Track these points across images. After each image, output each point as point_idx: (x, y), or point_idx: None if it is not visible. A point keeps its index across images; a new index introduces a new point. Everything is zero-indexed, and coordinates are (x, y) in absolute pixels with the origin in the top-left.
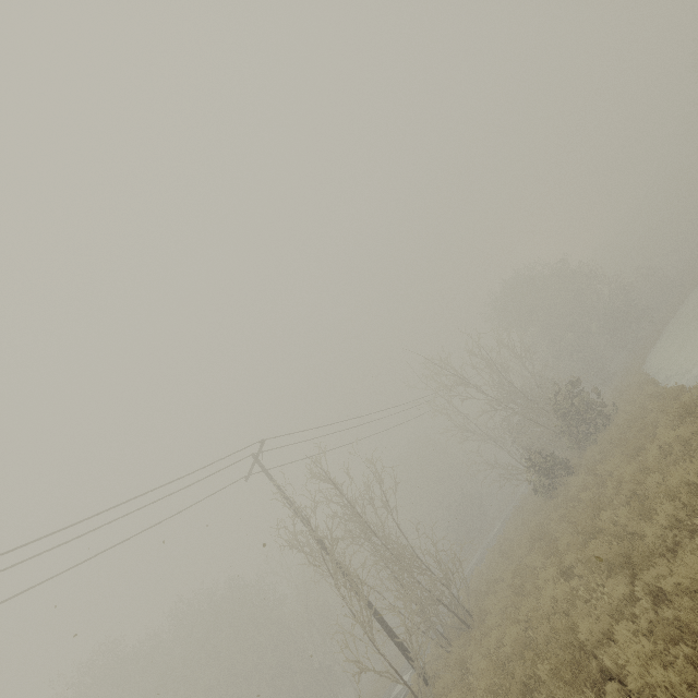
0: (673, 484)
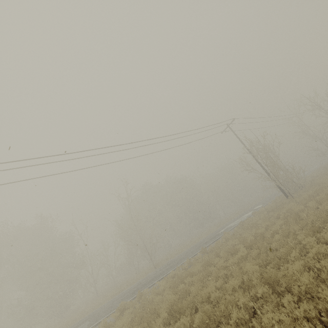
0: None
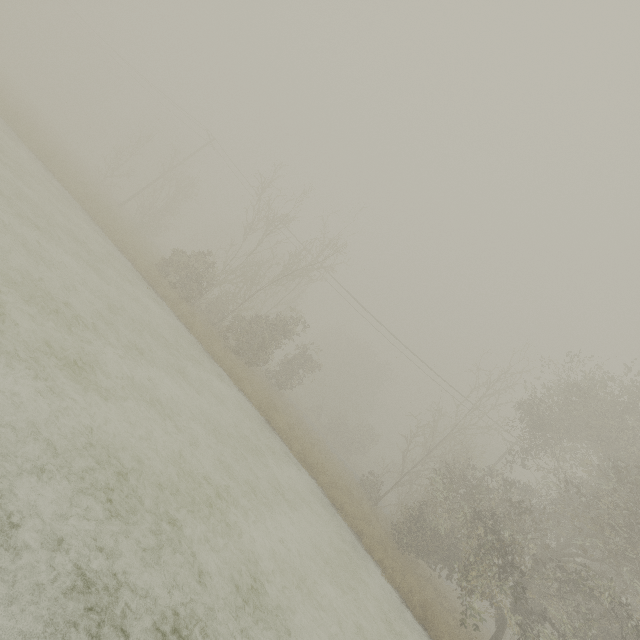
0: None
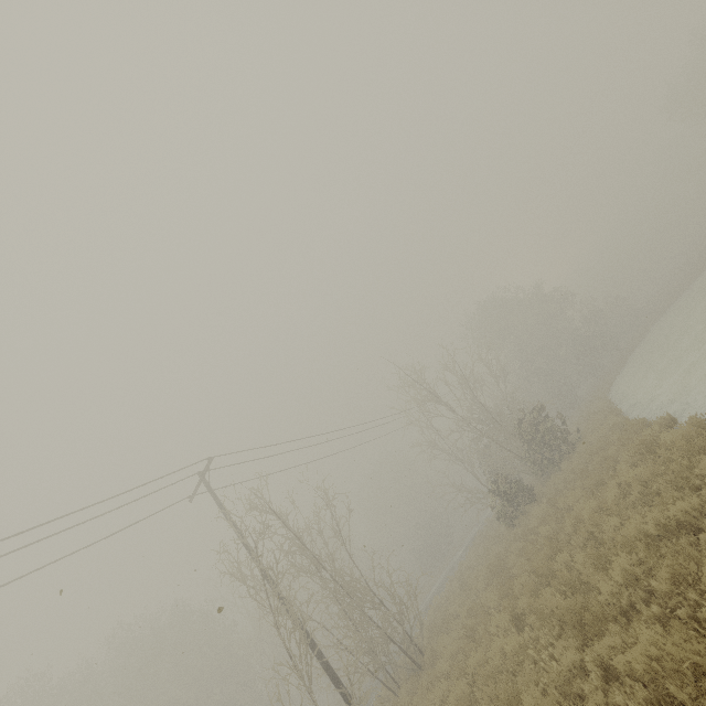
0: (630, 534)
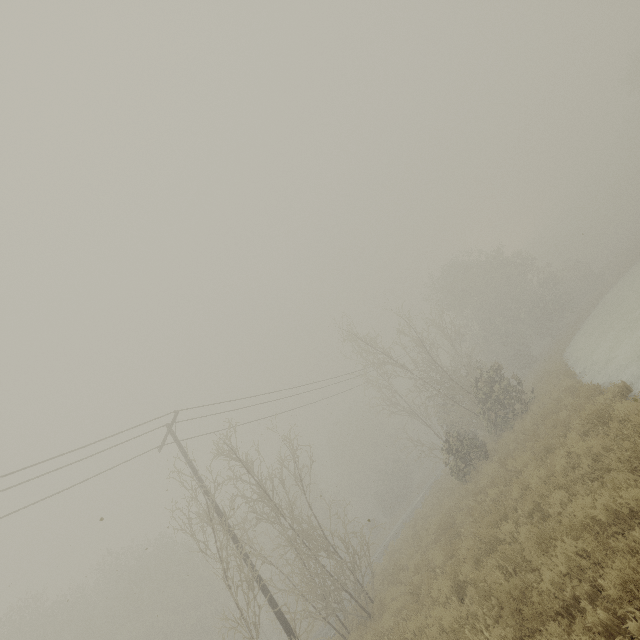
0: (577, 517)
